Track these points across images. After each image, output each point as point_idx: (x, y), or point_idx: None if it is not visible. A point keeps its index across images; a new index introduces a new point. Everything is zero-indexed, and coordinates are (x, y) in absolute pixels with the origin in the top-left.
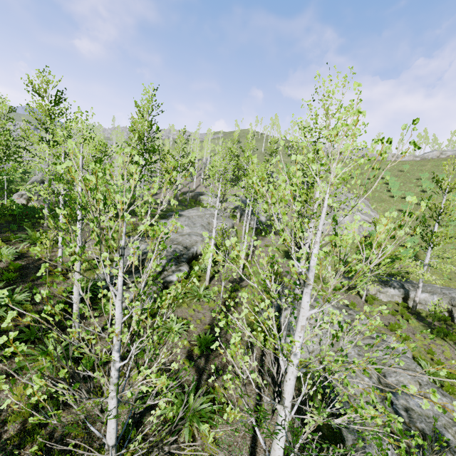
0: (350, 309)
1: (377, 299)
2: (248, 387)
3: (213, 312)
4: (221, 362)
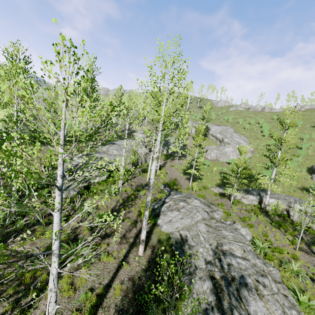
0: (212, 205)
1: (241, 202)
2: (124, 245)
3: (117, 202)
4: (111, 230)
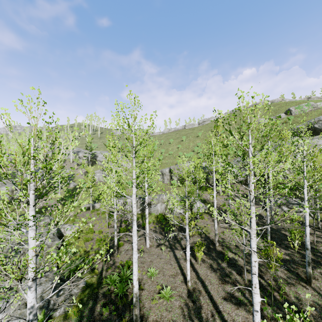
0: (47, 216)
1: (99, 210)
2: None
3: None
4: None
